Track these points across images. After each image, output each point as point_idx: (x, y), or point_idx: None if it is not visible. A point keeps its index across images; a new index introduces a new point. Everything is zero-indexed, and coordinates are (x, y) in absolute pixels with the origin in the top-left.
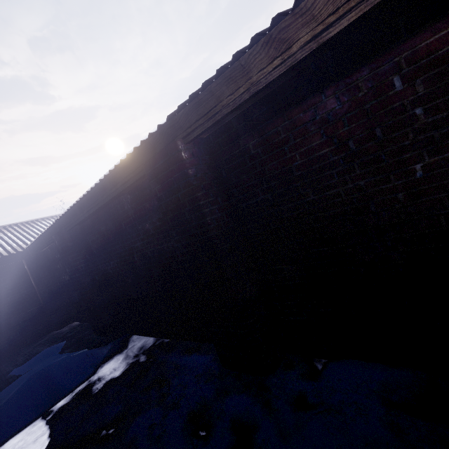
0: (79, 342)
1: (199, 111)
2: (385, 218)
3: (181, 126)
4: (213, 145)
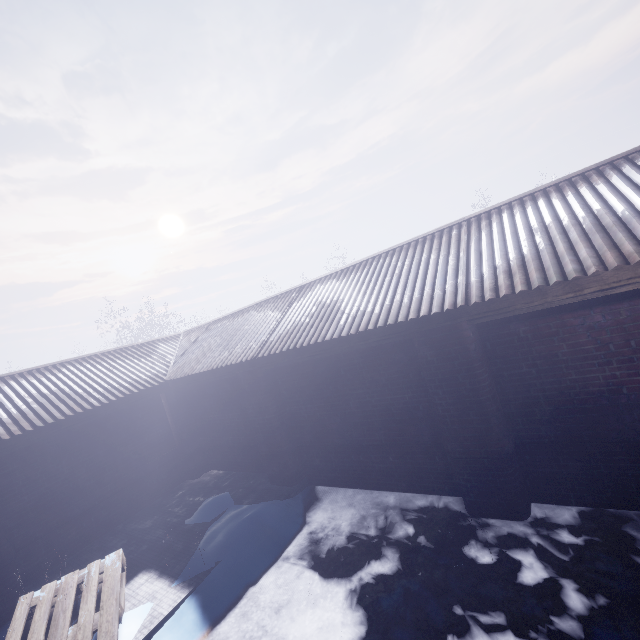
0: (256, 492)
1: (491, 306)
2: (634, 399)
3: (468, 312)
4: (481, 323)
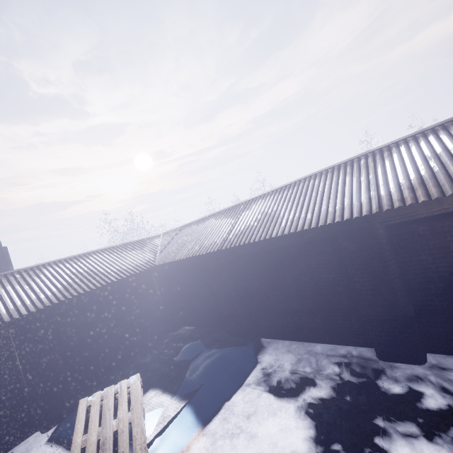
0: (219, 341)
1: (398, 212)
2: None
3: (380, 216)
4: (389, 224)
